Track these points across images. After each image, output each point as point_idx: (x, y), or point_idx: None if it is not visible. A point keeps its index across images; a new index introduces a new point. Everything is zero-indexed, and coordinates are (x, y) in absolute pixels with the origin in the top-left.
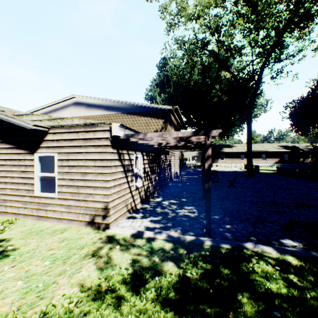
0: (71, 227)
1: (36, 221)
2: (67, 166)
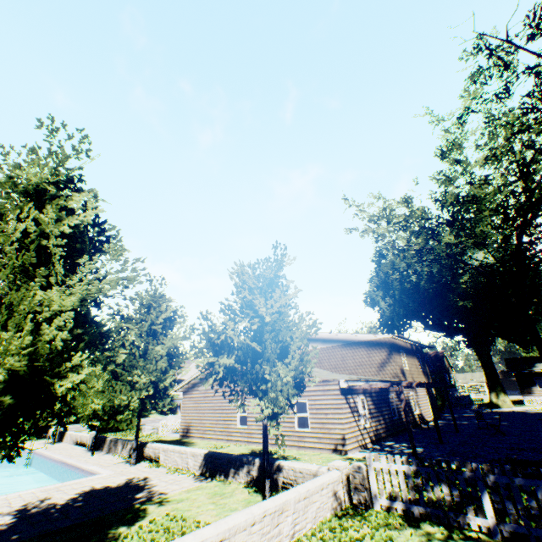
0: (322, 453)
1: (297, 450)
2: (314, 408)
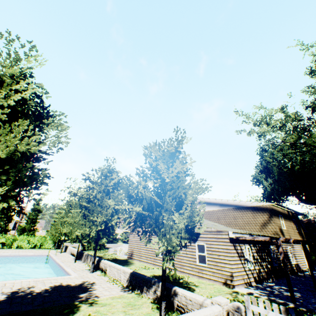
0: (215, 284)
1: (197, 278)
2: (210, 250)
